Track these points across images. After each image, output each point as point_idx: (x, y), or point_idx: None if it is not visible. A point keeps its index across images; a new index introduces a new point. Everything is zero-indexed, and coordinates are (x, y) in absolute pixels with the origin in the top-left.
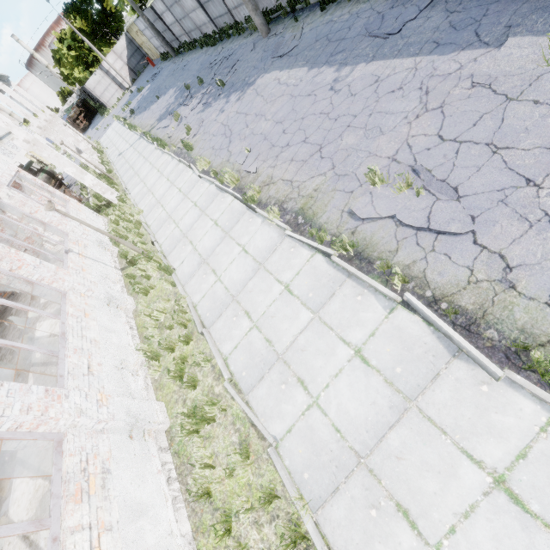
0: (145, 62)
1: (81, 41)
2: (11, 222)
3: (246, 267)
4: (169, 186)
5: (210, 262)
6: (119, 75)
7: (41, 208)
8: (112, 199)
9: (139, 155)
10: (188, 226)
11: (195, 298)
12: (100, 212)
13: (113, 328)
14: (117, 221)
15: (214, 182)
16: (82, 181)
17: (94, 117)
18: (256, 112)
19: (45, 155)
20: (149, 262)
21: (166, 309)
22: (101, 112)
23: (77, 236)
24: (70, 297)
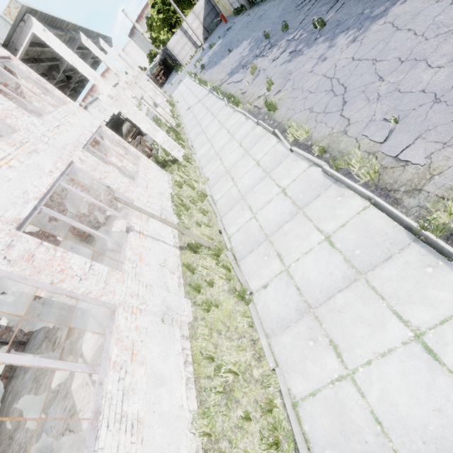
0: (218, 20)
1: (168, 5)
2: (77, 193)
3: (439, 400)
4: (242, 153)
5: (324, 320)
6: (195, 34)
7: (111, 173)
8: (177, 157)
9: (207, 112)
10: (273, 224)
11: (293, 383)
12: (165, 166)
13: (165, 373)
14: (180, 183)
15: (323, 166)
16: (153, 138)
17: (170, 74)
18: (400, 55)
19: (124, 110)
20: (216, 265)
21: (237, 363)
22: (176, 69)
23: (141, 205)
24: (118, 321)
